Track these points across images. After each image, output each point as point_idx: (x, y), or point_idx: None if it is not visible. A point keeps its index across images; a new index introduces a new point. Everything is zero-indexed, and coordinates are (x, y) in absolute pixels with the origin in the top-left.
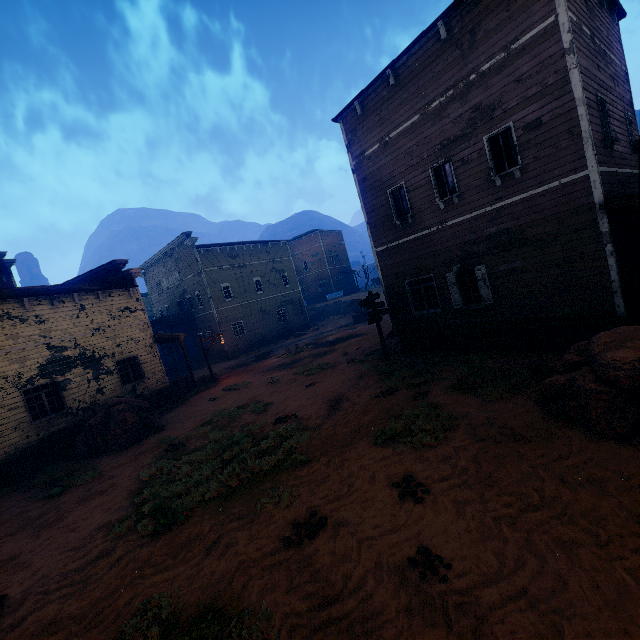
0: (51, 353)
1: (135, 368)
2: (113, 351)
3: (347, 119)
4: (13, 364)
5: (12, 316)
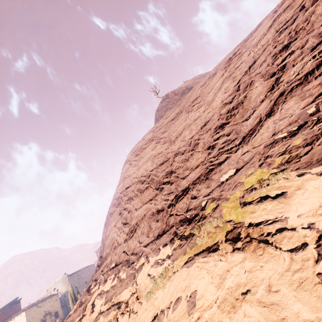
0: (45, 312)
1: (57, 314)
2: (54, 310)
3: (96, 252)
4: (40, 316)
5: (40, 306)
